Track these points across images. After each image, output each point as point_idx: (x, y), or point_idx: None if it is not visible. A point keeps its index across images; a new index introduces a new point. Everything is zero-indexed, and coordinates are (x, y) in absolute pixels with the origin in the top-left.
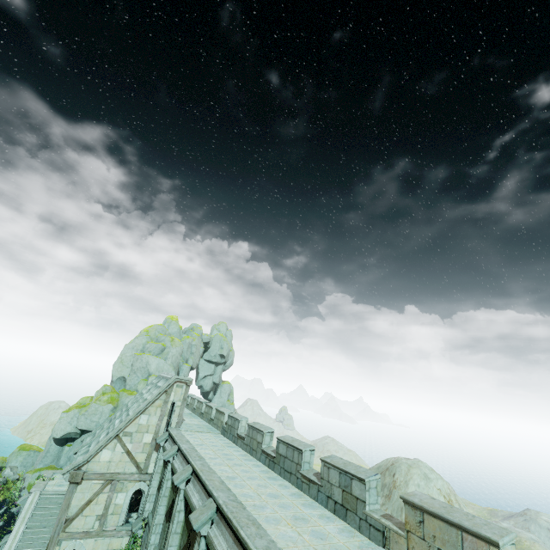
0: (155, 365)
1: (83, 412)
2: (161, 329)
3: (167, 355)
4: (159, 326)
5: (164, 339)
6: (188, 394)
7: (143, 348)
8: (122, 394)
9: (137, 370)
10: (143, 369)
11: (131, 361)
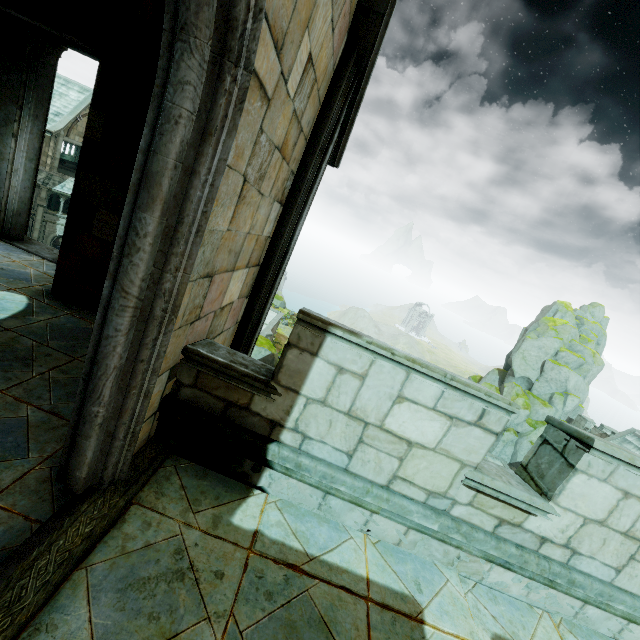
0: (573, 382)
1: None
2: (573, 333)
3: (586, 373)
4: (573, 329)
5: (582, 351)
6: (610, 428)
7: (553, 353)
8: (533, 400)
9: (550, 380)
10: (559, 382)
11: (537, 363)
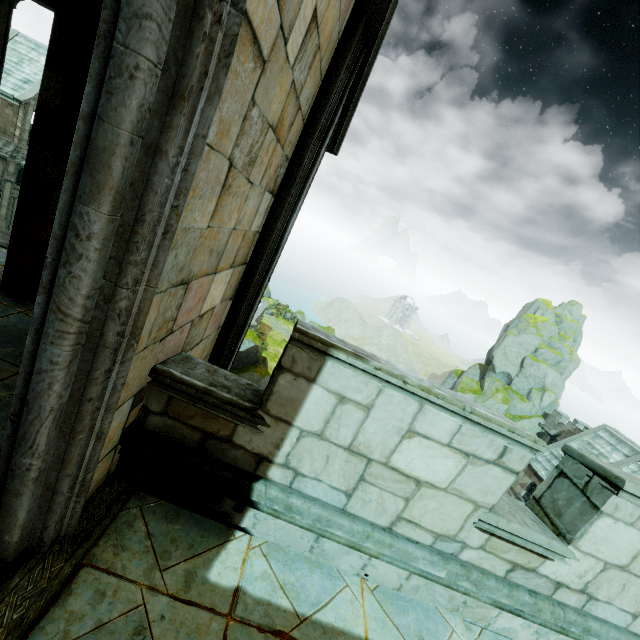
0: (551, 379)
1: (480, 401)
2: (553, 330)
3: (563, 370)
4: (553, 326)
5: (560, 348)
6: (583, 423)
7: (533, 350)
8: (512, 395)
9: (529, 376)
10: (537, 378)
11: (517, 359)
